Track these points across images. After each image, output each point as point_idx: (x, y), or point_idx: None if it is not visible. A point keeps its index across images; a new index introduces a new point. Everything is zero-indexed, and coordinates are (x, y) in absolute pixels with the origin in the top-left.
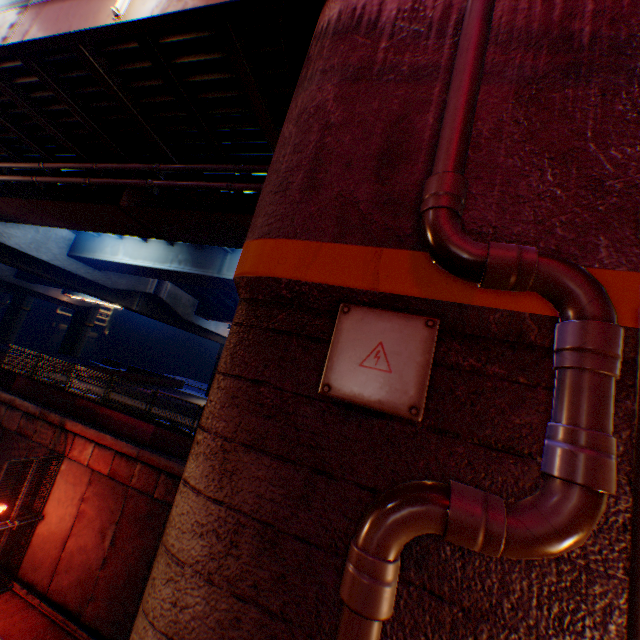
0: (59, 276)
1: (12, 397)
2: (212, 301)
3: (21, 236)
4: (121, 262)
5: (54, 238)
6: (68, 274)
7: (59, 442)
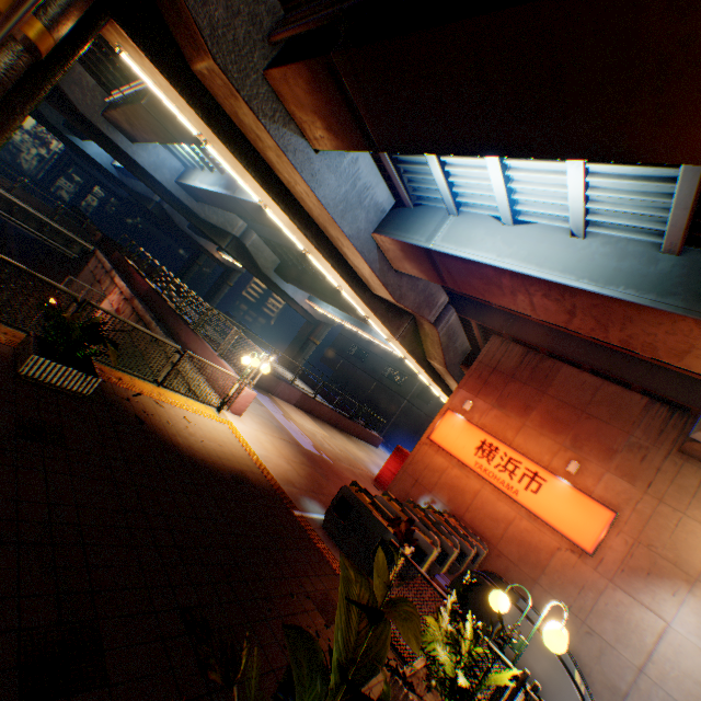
0: (171, 200)
1: (106, 261)
2: (288, 262)
3: (147, 158)
4: (195, 186)
5: (169, 166)
6: (178, 201)
7: (109, 289)
